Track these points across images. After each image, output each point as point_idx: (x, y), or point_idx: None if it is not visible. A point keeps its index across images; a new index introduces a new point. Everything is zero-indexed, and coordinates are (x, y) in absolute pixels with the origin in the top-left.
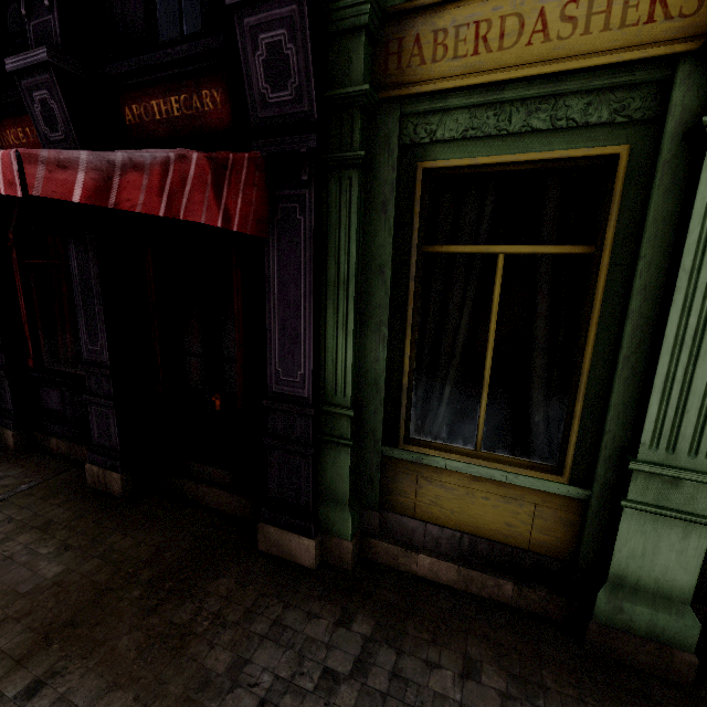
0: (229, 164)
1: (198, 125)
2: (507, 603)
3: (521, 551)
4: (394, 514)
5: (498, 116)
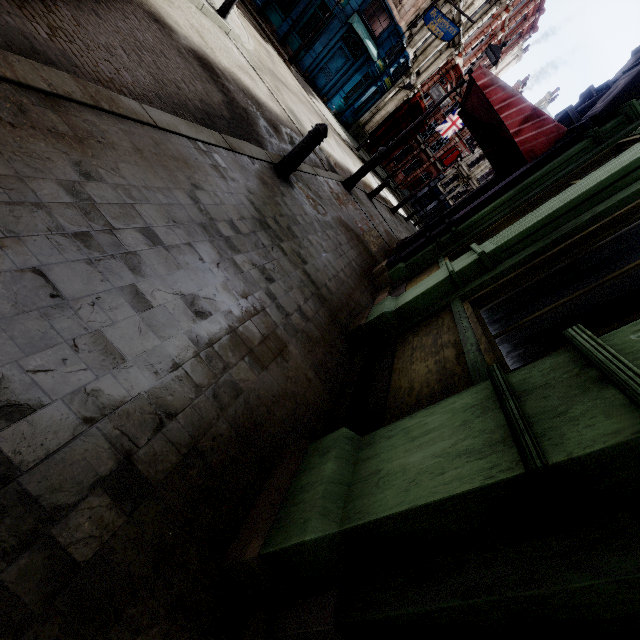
0: (542, 117)
1: None
2: None
3: None
4: (406, 283)
5: None
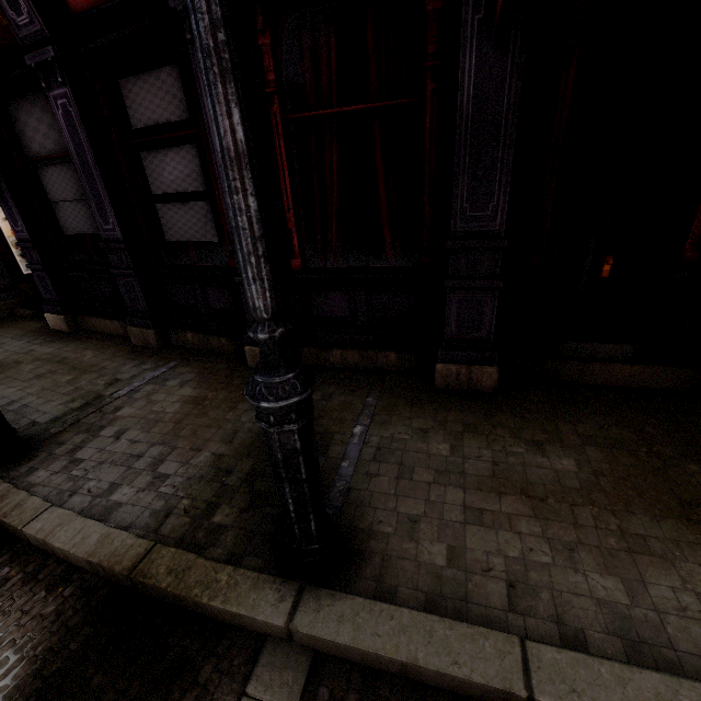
0: None
1: None
2: None
3: None
4: None
5: None
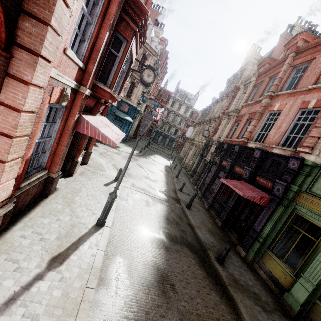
0: (264, 197)
1: (266, 185)
2: (271, 289)
3: (280, 282)
4: (261, 261)
5: (311, 213)
